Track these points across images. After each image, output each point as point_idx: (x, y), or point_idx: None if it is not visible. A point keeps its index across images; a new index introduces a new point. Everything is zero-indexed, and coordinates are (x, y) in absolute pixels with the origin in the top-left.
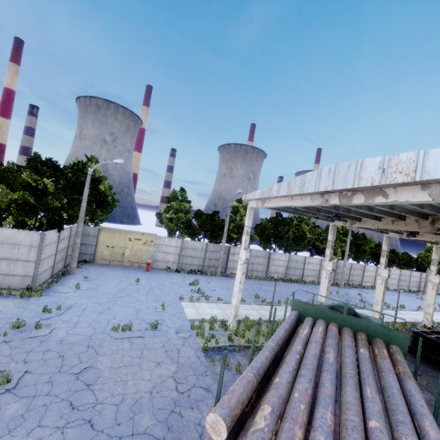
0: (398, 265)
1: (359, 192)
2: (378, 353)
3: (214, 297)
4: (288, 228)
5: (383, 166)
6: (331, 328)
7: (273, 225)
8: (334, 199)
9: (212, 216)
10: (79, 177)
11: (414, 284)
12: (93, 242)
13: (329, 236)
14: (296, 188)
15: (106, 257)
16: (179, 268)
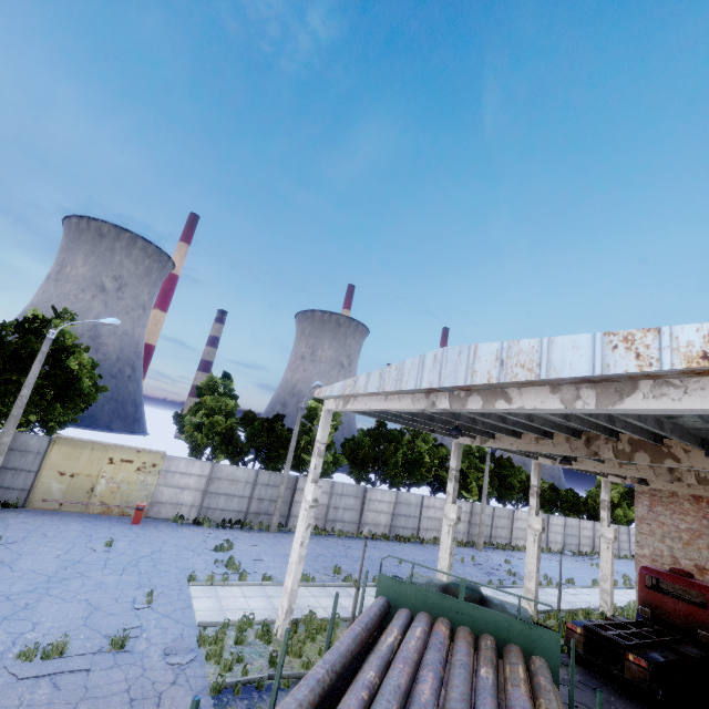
0: (562, 510)
1: (476, 393)
2: (509, 675)
3: (257, 573)
4: (396, 447)
5: (502, 355)
6: (438, 630)
7: (371, 441)
8: (443, 401)
9: (271, 422)
10: (29, 343)
11: (587, 542)
12: (32, 465)
13: (452, 462)
14: (391, 381)
15: (56, 495)
16: (200, 517)
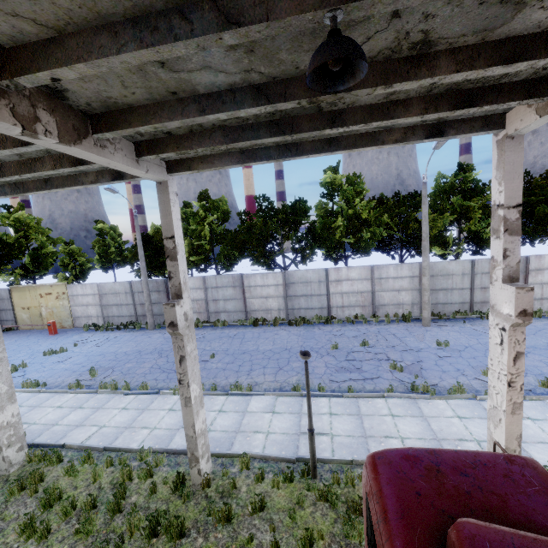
0: None
1: None
2: None
3: (19, 377)
4: (298, 219)
5: None
6: None
7: (241, 224)
8: None
9: (151, 236)
10: None
11: None
12: (9, 306)
13: None
14: None
15: (27, 321)
16: (106, 323)
